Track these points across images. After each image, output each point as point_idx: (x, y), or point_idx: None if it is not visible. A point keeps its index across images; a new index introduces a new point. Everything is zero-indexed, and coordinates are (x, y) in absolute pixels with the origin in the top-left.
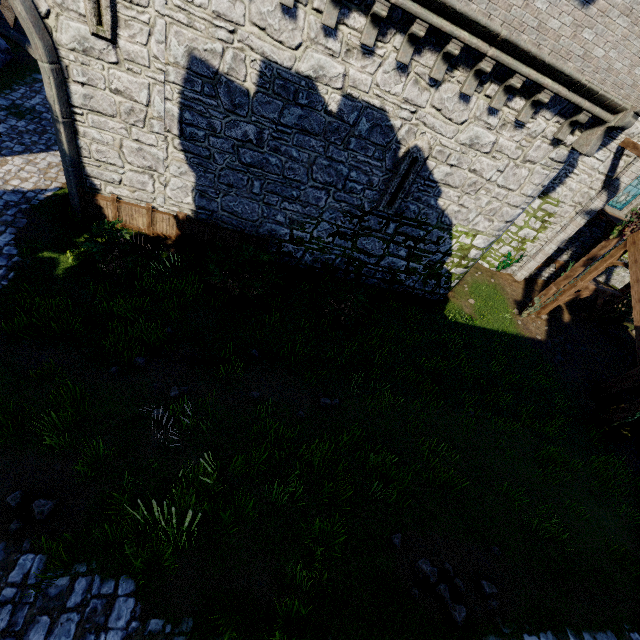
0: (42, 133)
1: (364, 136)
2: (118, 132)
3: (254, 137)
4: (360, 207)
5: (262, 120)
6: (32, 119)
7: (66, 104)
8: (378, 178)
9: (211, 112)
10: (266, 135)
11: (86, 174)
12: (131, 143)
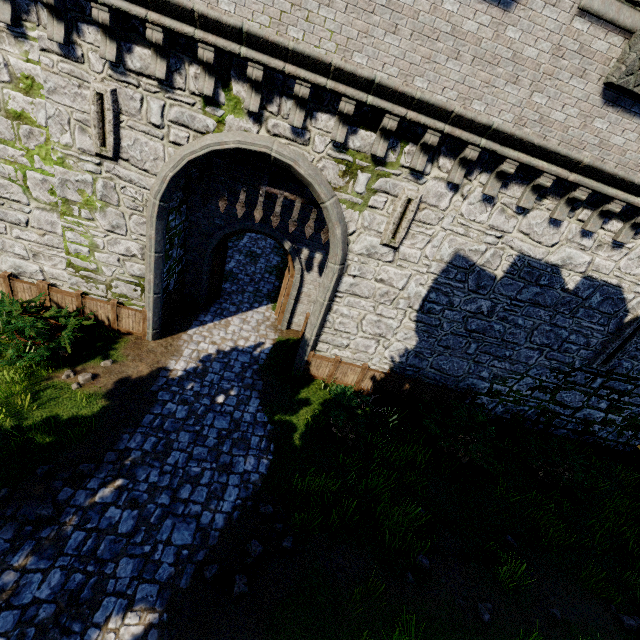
0: (242, 292)
1: (593, 306)
2: (365, 308)
3: (486, 309)
4: (570, 364)
5: (499, 297)
6: (233, 280)
7: (334, 291)
8: (596, 340)
9: (455, 292)
10: (498, 308)
11: (320, 340)
12: (372, 316)
